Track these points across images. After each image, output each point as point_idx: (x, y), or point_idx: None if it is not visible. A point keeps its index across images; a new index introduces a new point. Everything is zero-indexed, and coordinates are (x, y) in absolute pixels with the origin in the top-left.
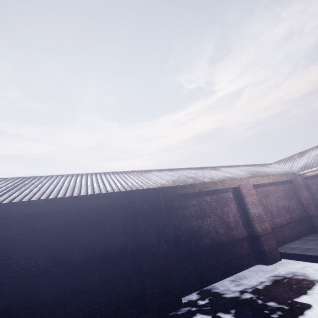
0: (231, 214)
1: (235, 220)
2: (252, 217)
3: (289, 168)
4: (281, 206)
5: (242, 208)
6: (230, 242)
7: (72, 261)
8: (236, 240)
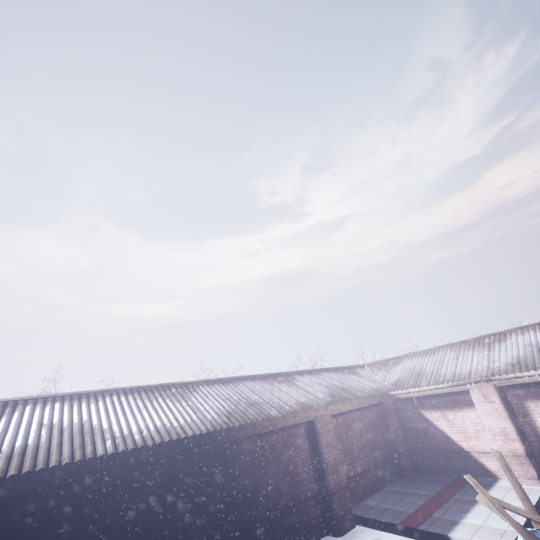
0: (301, 460)
1: (304, 470)
2: (325, 466)
3: (381, 381)
4: (365, 441)
5: (315, 451)
6: (295, 505)
7: None
8: (303, 501)
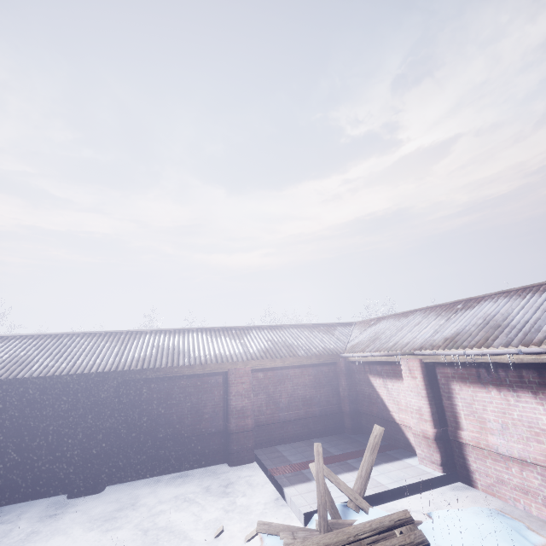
0: (211, 403)
1: (213, 411)
2: (230, 411)
3: (348, 341)
4: (299, 396)
5: (226, 398)
6: (196, 435)
7: (2, 438)
8: (205, 434)
